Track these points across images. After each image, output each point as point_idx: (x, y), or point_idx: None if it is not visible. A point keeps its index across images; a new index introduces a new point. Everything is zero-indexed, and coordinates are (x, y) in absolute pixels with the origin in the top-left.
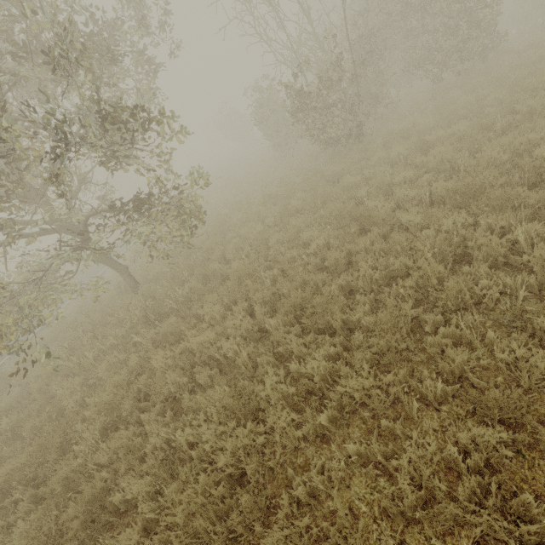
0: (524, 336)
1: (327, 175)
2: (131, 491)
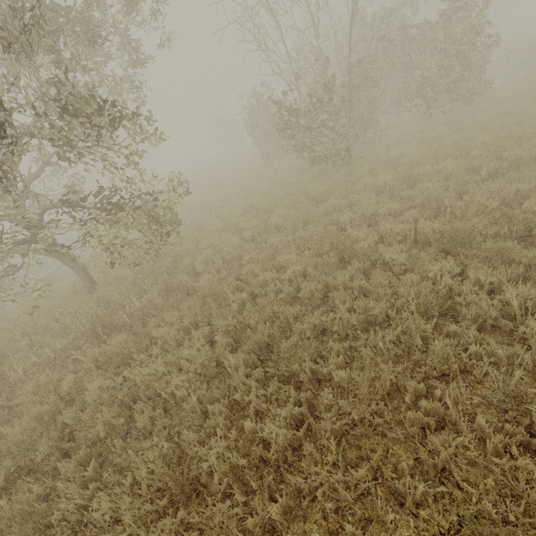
0: (521, 430)
1: (311, 194)
2: None
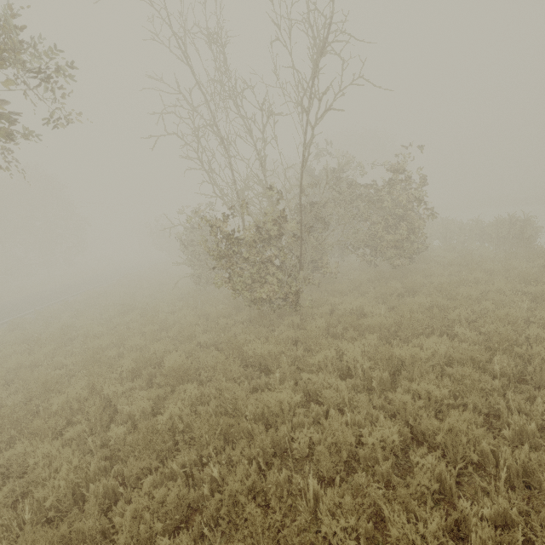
0: None
1: (245, 353)
2: None
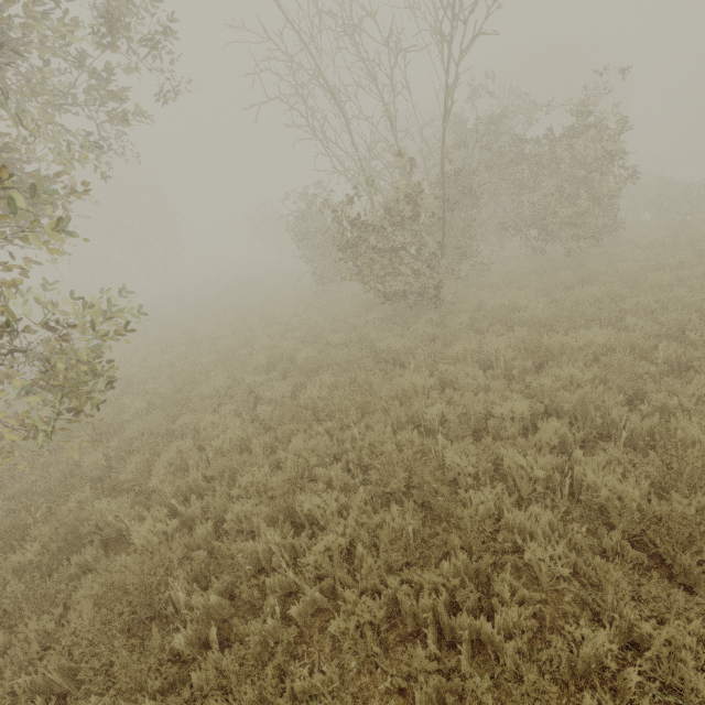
0: None
1: (378, 349)
2: None
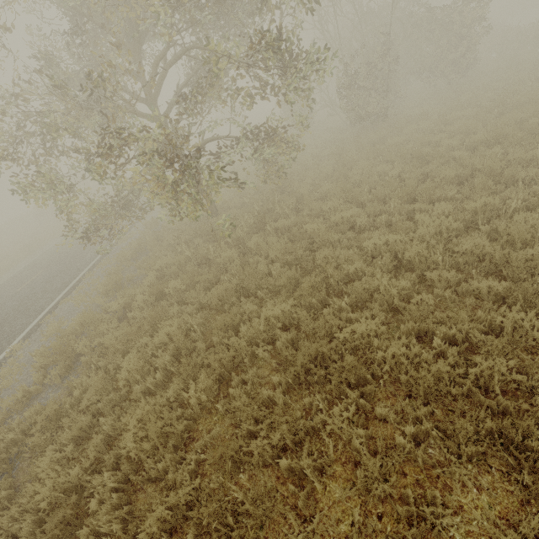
0: None
1: (365, 141)
2: (353, 267)
